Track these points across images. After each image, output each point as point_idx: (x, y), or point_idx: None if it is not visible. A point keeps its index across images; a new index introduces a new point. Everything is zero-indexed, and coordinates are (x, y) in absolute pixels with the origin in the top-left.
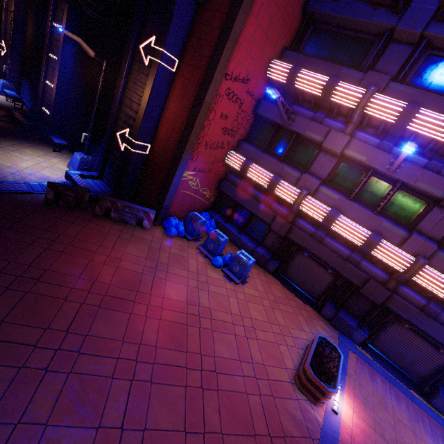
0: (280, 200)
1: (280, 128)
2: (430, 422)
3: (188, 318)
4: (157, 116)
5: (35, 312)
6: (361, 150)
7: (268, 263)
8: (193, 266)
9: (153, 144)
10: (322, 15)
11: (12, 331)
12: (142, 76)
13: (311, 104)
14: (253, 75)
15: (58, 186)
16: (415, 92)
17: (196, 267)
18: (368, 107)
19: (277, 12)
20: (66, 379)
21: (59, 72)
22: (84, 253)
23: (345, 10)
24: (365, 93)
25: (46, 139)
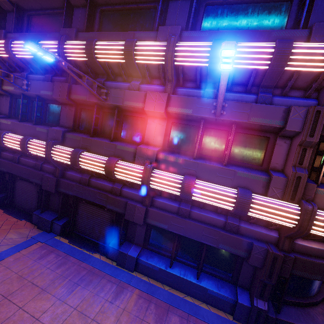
0: None
1: None
2: (87, 273)
3: None
4: None
5: None
6: (10, 83)
7: None
8: None
9: None
10: None
11: None
12: None
13: None
14: None
15: None
16: (19, 35)
17: None
18: None
19: None
20: None
21: None
22: None
23: None
24: None
25: None
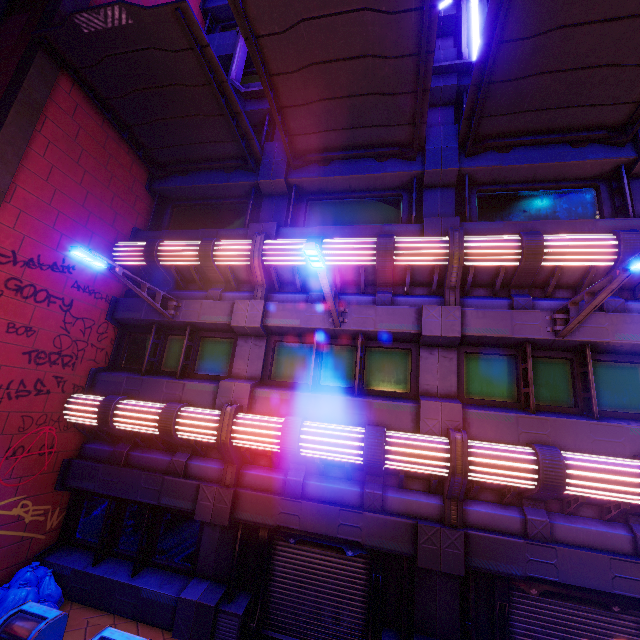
0: (199, 448)
1: (166, 330)
2: None
3: None
4: None
5: None
6: (287, 313)
7: (218, 619)
8: None
9: None
10: (175, 190)
11: None
12: None
13: (196, 281)
14: (80, 262)
15: None
16: (312, 230)
17: None
18: (265, 257)
19: (96, 182)
20: None
21: None
22: None
23: (198, 179)
24: (252, 242)
25: None
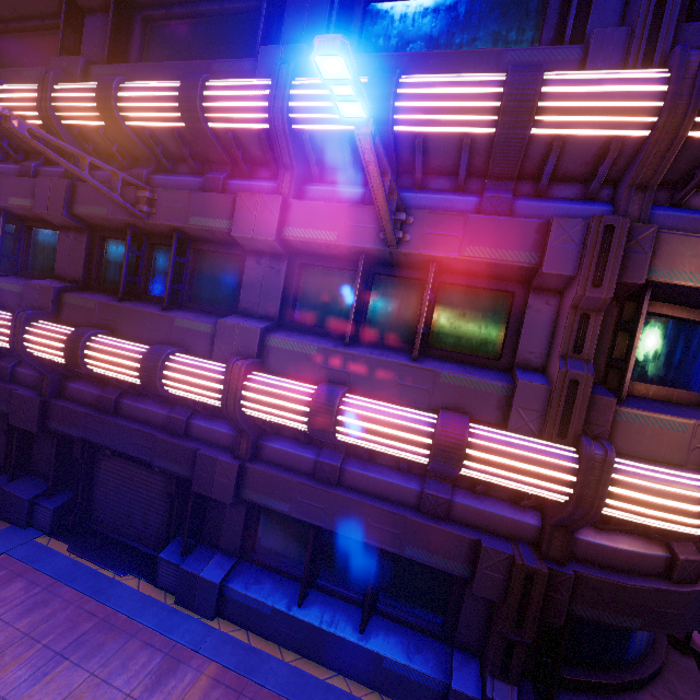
0: None
1: None
2: (95, 627)
3: None
4: None
5: None
6: None
7: None
8: None
9: None
10: None
11: None
12: None
13: None
14: None
15: None
16: None
17: None
18: None
19: None
20: None
21: None
22: None
23: None
24: None
25: None
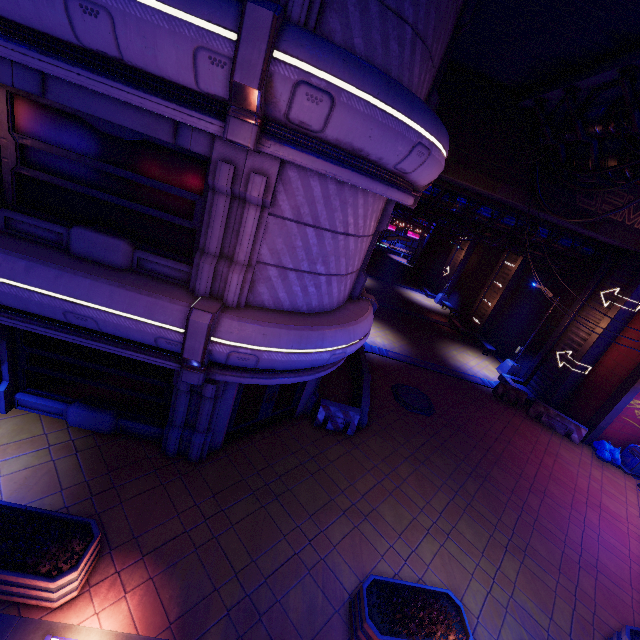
0: None
1: None
2: None
3: (629, 531)
4: (605, 345)
5: (513, 459)
6: None
7: None
8: (633, 498)
9: (595, 367)
10: None
11: (507, 462)
12: (596, 313)
13: None
14: None
15: (507, 386)
16: None
17: (637, 500)
18: None
19: None
20: (541, 501)
21: (500, 296)
22: (529, 439)
23: None
24: None
25: (474, 343)
